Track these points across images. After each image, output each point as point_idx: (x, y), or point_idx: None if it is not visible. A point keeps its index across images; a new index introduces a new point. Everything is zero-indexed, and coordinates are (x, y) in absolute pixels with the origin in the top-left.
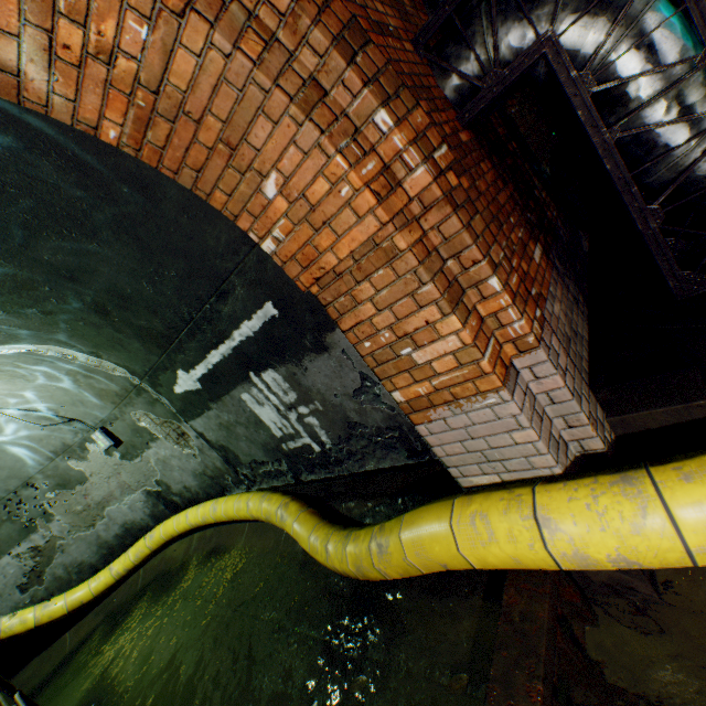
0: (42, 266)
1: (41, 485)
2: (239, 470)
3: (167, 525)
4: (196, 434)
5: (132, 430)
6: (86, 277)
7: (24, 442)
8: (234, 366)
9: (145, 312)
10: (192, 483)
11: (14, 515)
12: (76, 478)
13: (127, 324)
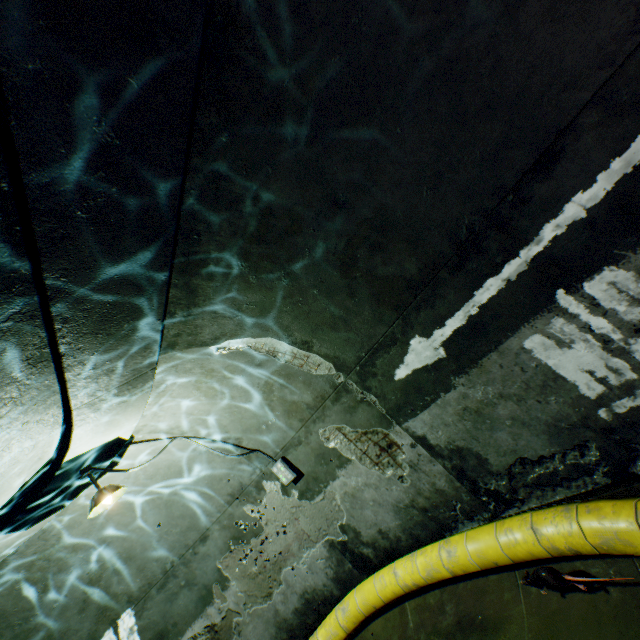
0: (323, 186)
1: (216, 539)
2: (481, 486)
3: (363, 591)
4: (411, 440)
5: (315, 456)
6: (358, 200)
7: (205, 483)
8: (523, 293)
9: (400, 249)
10: (390, 524)
11: (191, 579)
12: (250, 528)
13: (366, 280)
